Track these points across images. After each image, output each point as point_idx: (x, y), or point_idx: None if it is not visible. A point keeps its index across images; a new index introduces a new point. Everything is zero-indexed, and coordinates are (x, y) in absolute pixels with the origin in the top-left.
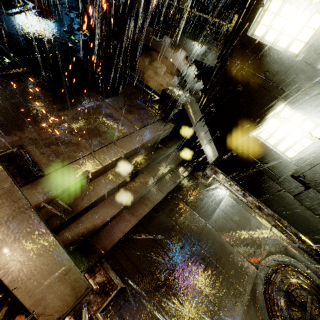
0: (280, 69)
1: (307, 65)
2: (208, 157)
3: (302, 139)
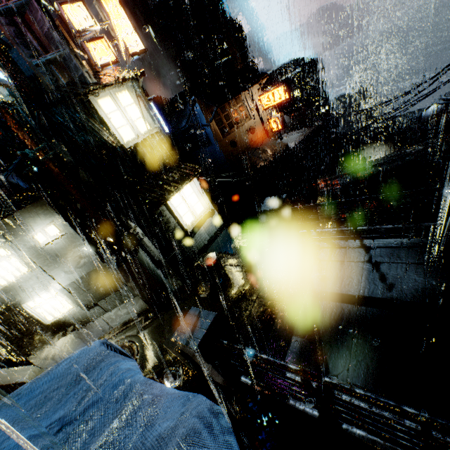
0: None
1: None
2: (19, 380)
3: (57, 299)
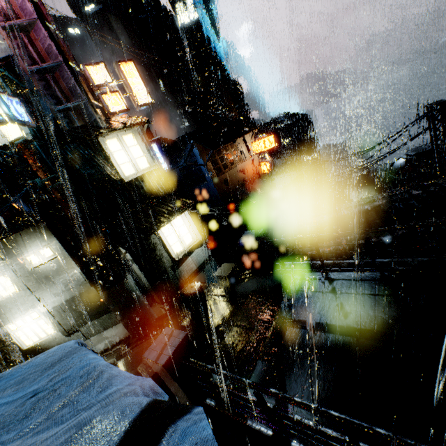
0: None
1: None
2: None
3: (38, 323)
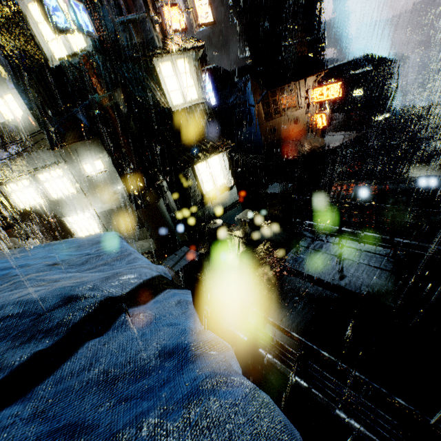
0: (44, 210)
1: (48, 202)
2: None
3: (89, 221)
